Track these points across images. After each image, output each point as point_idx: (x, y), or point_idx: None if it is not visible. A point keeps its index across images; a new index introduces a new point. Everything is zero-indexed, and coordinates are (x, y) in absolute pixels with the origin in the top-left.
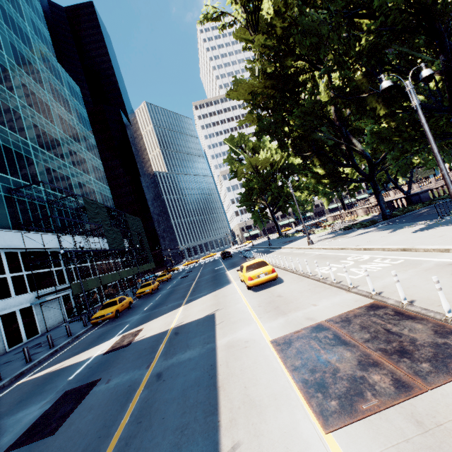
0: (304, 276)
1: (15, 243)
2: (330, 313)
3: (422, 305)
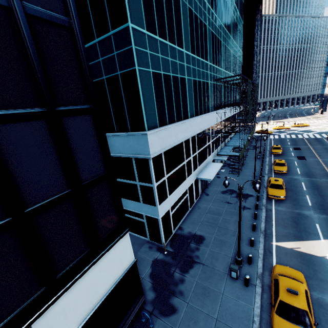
0: None
1: (214, 120)
2: None
3: None
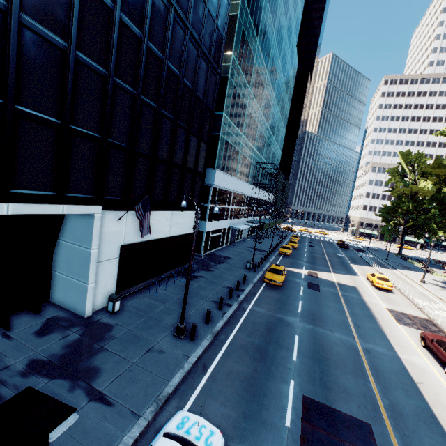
0: (406, 298)
1: (250, 192)
2: (410, 313)
3: (443, 327)
